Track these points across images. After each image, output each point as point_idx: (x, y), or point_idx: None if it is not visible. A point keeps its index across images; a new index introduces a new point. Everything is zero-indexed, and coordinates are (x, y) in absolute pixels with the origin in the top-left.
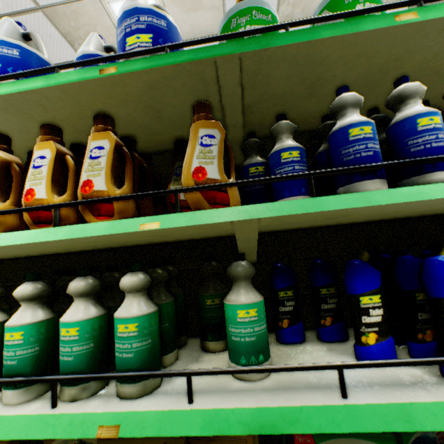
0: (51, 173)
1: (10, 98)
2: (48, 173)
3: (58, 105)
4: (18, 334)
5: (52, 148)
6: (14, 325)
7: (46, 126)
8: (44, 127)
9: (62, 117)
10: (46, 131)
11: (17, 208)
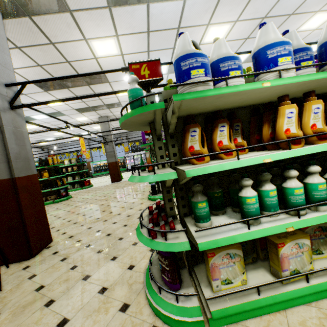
0: (323, 116)
1: (317, 80)
2: (321, 116)
3: (324, 81)
4: (324, 185)
5: (322, 103)
6: (323, 182)
7: (314, 92)
8: (313, 92)
9: (310, 86)
10: (314, 94)
11: (322, 133)
